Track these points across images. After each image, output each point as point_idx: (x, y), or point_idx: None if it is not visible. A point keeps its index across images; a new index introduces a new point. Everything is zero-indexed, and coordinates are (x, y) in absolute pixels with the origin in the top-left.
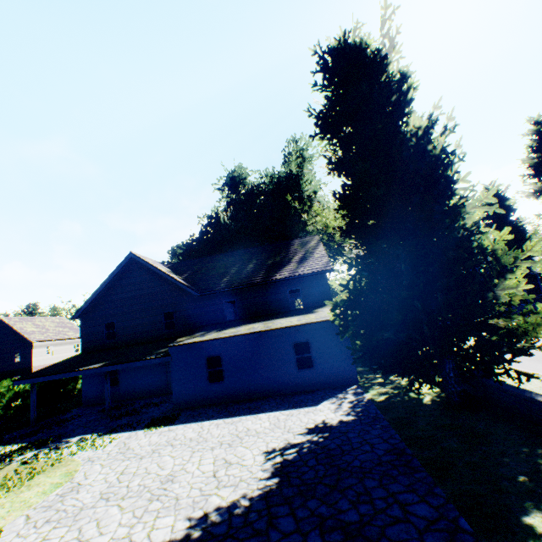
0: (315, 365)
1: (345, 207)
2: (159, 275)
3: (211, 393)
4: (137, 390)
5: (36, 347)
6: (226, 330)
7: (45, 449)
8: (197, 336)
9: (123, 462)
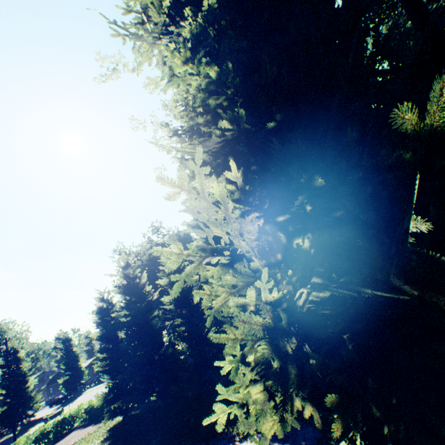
0: None
1: (4, 388)
2: None
3: None
4: None
5: None
6: None
7: None
8: None
9: None
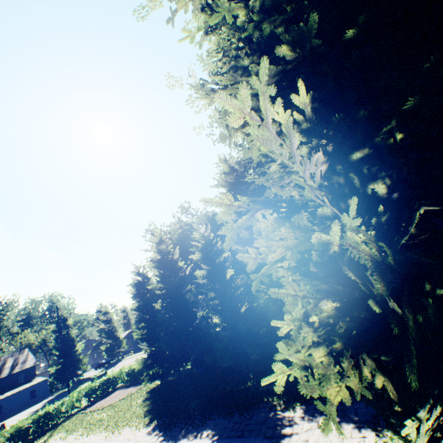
0: (37, 395)
1: (58, 350)
2: None
3: None
4: None
5: None
6: None
7: None
8: None
9: None
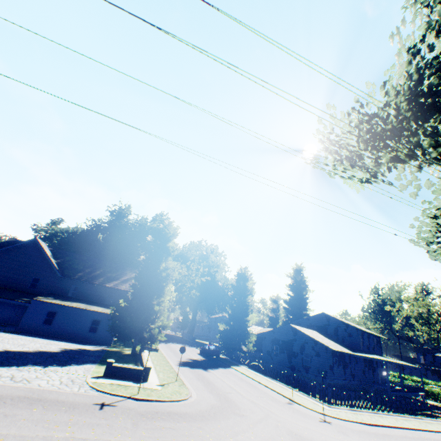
0: (97, 332)
1: (135, 278)
2: (45, 256)
3: (41, 328)
4: None
5: None
6: (66, 301)
7: None
8: (50, 299)
9: (1, 337)
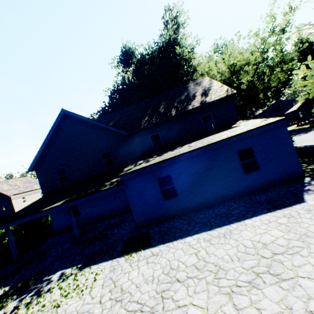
0: (261, 167)
1: None
2: (91, 124)
3: (168, 208)
4: (95, 216)
5: (14, 199)
6: (165, 154)
7: (26, 296)
8: (141, 163)
9: None
